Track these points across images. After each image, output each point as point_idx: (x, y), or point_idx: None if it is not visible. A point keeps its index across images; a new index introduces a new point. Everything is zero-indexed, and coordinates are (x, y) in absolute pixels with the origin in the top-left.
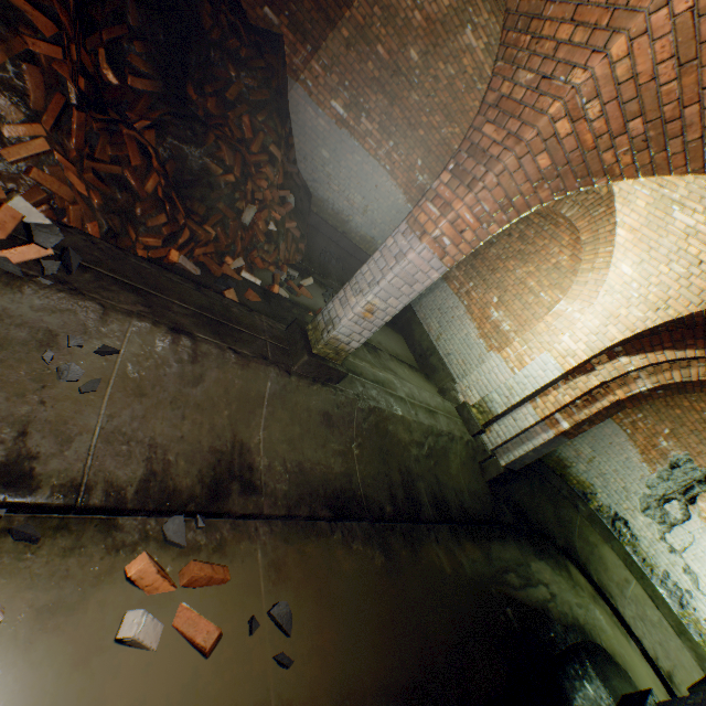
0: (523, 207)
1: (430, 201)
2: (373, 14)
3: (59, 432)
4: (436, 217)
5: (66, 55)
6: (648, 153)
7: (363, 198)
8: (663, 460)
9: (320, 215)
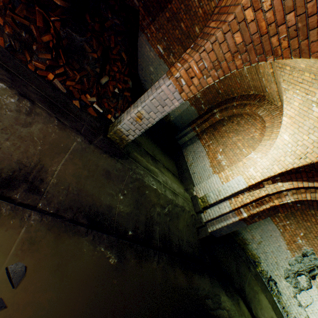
0: (226, 69)
1: (179, 62)
2: (181, 8)
3: None
4: (179, 68)
5: None
6: (297, 40)
7: None
8: (299, 250)
9: None
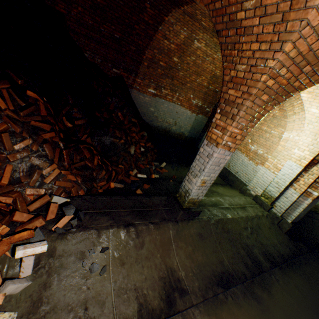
0: (260, 116)
1: (214, 128)
2: (154, 53)
3: (98, 301)
4: (220, 135)
5: (56, 133)
6: (316, 75)
7: (173, 119)
8: None
9: (157, 133)
